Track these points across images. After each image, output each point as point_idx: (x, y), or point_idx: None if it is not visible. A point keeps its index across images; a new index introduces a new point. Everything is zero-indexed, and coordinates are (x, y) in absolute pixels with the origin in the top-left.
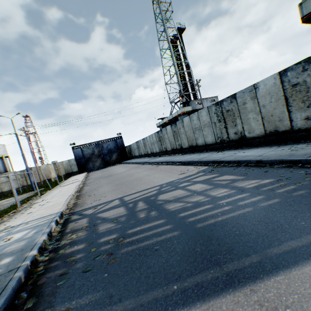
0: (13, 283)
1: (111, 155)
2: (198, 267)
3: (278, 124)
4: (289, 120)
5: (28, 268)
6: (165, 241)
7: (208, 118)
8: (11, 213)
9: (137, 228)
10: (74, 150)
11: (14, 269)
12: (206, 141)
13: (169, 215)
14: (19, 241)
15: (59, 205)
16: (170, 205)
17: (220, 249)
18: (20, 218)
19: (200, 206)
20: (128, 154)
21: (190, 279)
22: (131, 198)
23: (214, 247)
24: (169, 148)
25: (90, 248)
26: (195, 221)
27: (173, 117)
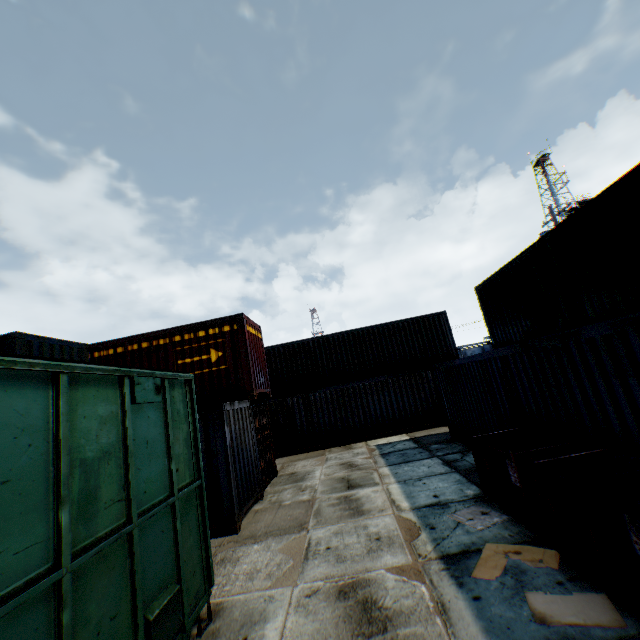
0: None
1: None
2: None
3: None
4: None
5: None
6: None
7: None
8: None
9: None
10: None
11: None
12: None
13: None
14: None
15: None
16: None
17: None
18: None
19: None
20: None
21: None
22: None
23: None
24: None
25: None
26: None
27: None
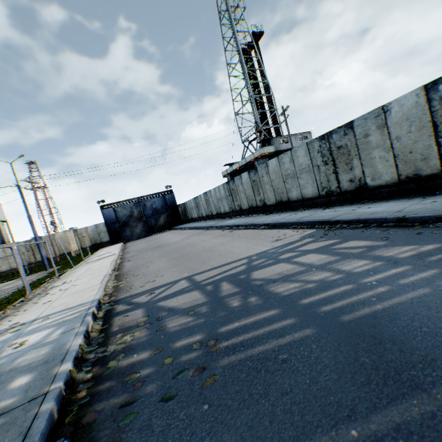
0: (41, 424)
1: (157, 217)
2: (383, 394)
3: (421, 164)
4: (438, 159)
5: (61, 394)
6: (296, 346)
7: (307, 159)
8: (18, 303)
9: (235, 323)
10: (103, 211)
11: (39, 398)
12: (304, 194)
13: (283, 303)
14: (37, 347)
15: (92, 289)
16: (277, 287)
17: (407, 358)
18: (32, 310)
19: (332, 287)
20: (182, 216)
21: (377, 417)
22: (206, 278)
23: (394, 355)
24: (245, 206)
25: (162, 357)
26: (335, 311)
27: (247, 162)
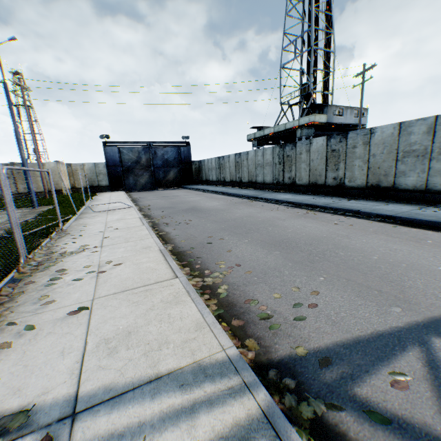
0: None
1: (167, 170)
2: None
3: None
4: None
5: None
6: None
7: None
8: (3, 284)
9: None
10: (106, 149)
11: None
12: (432, 184)
13: None
14: None
15: (171, 294)
16: None
17: None
18: (43, 327)
19: None
20: (194, 175)
21: None
22: None
23: None
24: (302, 181)
25: None
26: None
27: (286, 129)
